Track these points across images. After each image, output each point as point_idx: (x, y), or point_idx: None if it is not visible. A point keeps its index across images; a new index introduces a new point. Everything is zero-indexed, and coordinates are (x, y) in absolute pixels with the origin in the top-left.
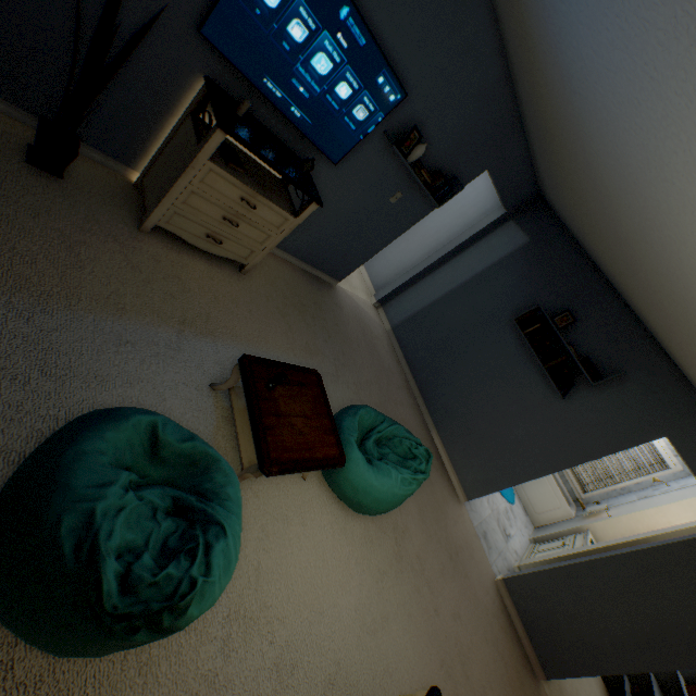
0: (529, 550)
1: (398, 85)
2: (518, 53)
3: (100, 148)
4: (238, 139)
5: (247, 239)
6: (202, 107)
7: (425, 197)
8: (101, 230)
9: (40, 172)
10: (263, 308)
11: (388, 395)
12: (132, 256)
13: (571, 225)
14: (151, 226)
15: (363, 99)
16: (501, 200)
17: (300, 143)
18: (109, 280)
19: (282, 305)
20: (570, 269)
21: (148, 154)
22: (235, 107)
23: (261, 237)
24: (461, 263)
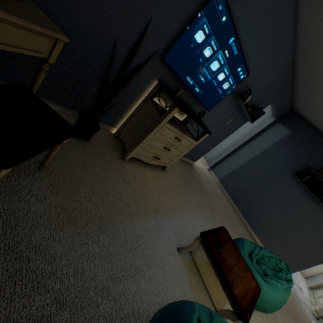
0: (312, 296)
1: (246, 70)
2: (309, 49)
3: (100, 120)
4: (184, 110)
5: (171, 155)
6: (156, 94)
7: (242, 118)
8: (109, 166)
9: (79, 140)
10: (177, 188)
11: (232, 220)
12: (124, 177)
13: (317, 124)
14: (129, 157)
15: (228, 79)
16: (275, 114)
17: (193, 103)
18: (121, 196)
19: (181, 183)
20: (319, 145)
21: (122, 119)
22: (172, 92)
23: (177, 153)
24: (253, 145)
